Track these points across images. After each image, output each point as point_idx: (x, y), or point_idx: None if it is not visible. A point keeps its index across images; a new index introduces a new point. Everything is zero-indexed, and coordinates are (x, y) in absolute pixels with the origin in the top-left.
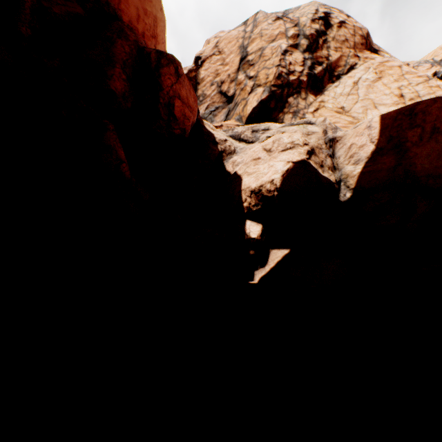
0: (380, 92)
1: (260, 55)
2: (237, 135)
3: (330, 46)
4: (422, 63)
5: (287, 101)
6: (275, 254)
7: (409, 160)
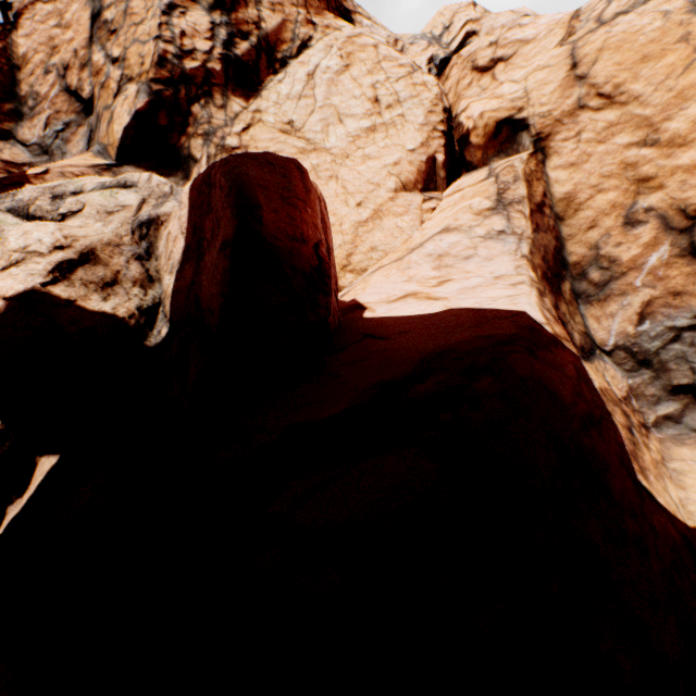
0: (349, 92)
1: (124, 11)
2: (23, 206)
3: (262, 0)
4: (418, 38)
5: (191, 113)
6: (42, 467)
7: (200, 277)
